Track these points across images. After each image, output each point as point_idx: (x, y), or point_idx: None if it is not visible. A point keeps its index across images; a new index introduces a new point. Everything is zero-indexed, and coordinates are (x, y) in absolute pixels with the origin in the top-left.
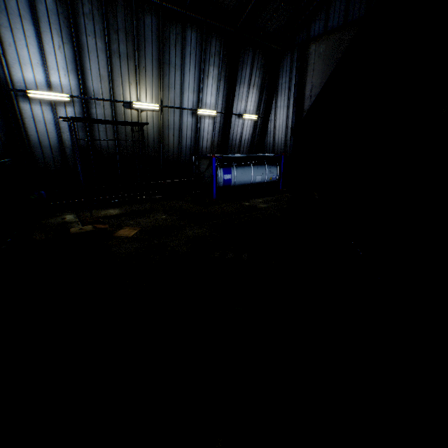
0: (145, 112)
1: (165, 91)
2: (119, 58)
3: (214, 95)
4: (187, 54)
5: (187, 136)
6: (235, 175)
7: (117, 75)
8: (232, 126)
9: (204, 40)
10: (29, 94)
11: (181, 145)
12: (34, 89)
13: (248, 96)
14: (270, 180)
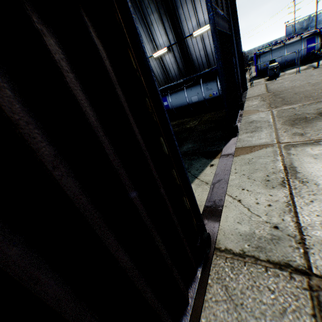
0: None
1: None
2: None
3: (163, 34)
4: None
5: (159, 74)
6: (170, 101)
7: None
8: (191, 47)
9: (137, 3)
10: None
11: (158, 81)
12: None
13: (196, 8)
14: (211, 97)
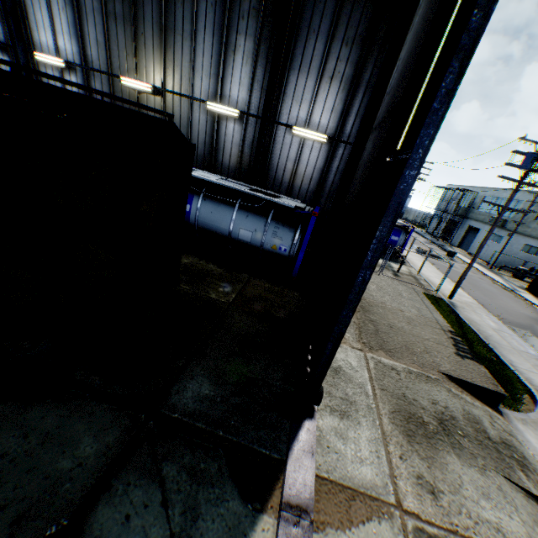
0: (145, 94)
1: (170, 69)
2: (116, 21)
3: (245, 85)
4: (202, 15)
5: (199, 141)
6: (198, 209)
7: (115, 43)
8: (279, 144)
9: None
10: (36, 57)
11: None
12: (48, 54)
13: (318, 96)
14: (274, 250)
